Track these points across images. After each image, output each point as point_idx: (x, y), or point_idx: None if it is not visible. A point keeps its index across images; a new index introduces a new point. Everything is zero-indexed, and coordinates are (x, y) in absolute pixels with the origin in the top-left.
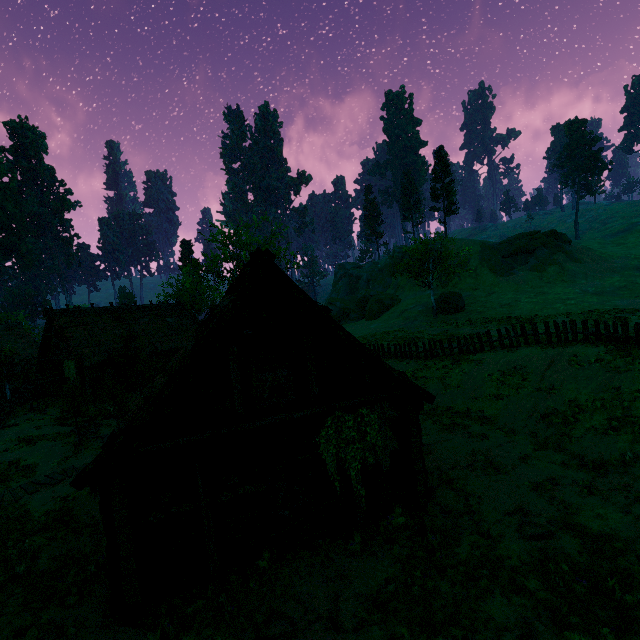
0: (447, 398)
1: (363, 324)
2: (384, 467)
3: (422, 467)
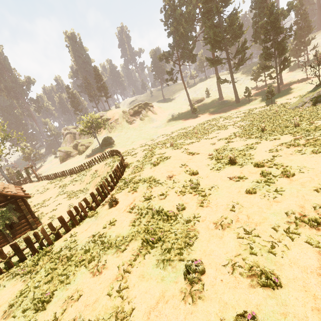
0: (80, 186)
1: (77, 157)
2: (17, 222)
3: (31, 217)
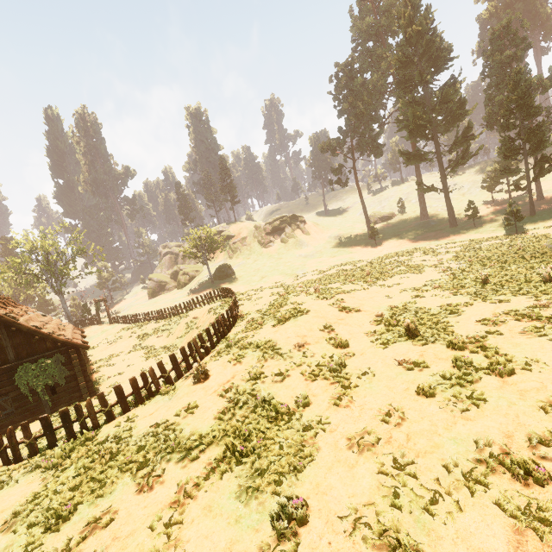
0: (167, 341)
1: (174, 293)
2: (62, 384)
3: (84, 380)
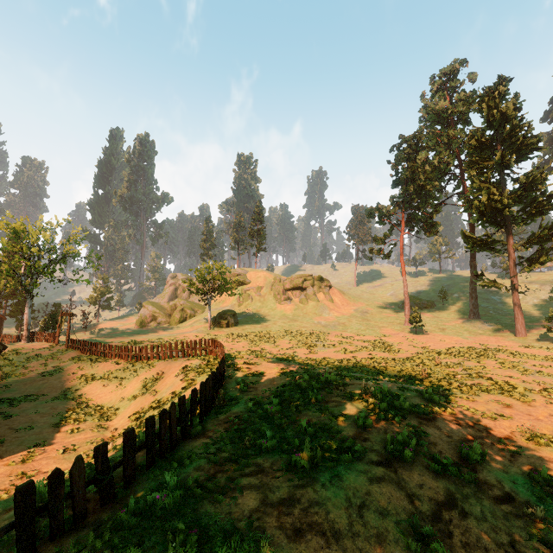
0: (110, 396)
1: (164, 328)
2: None
3: None
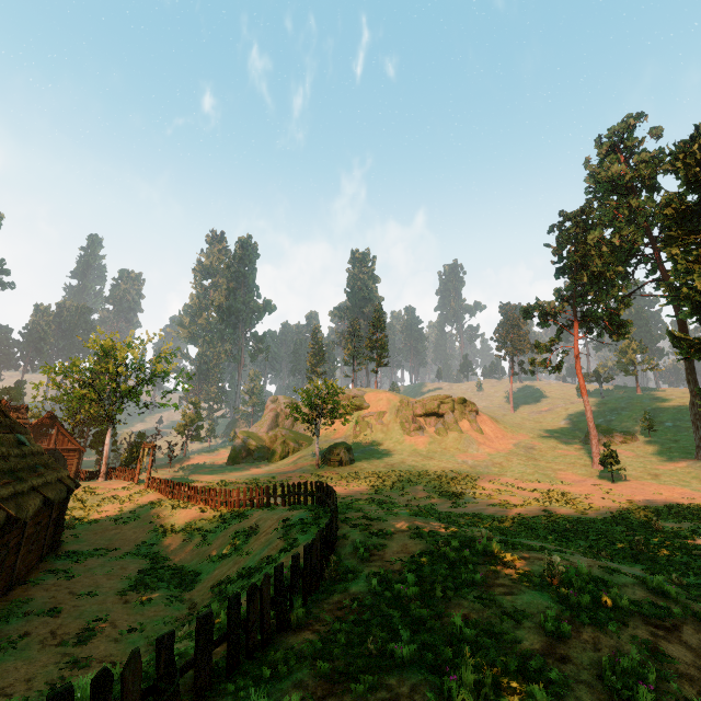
0: (191, 556)
1: (261, 465)
2: None
3: None
